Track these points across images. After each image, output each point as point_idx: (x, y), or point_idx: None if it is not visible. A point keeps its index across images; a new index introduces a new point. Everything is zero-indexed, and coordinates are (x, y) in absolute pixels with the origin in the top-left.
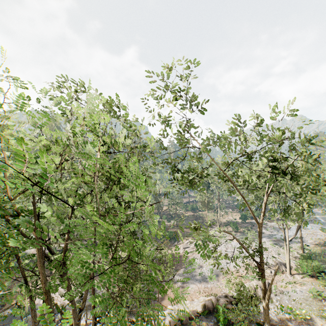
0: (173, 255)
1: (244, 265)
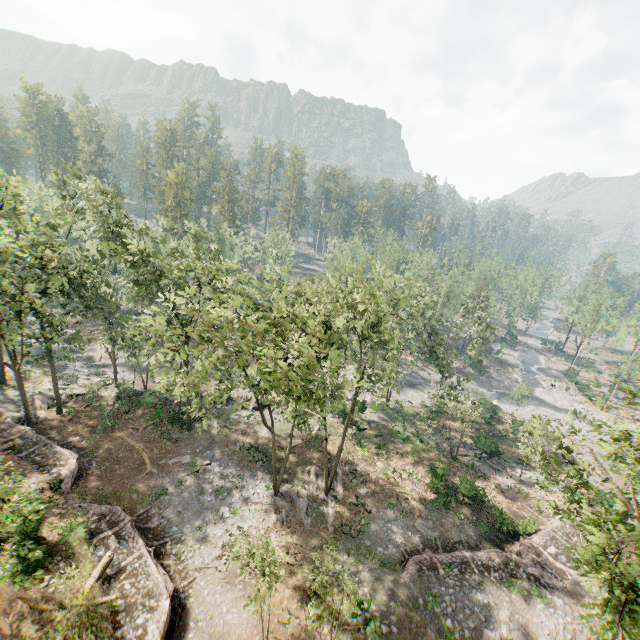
0: None
1: None
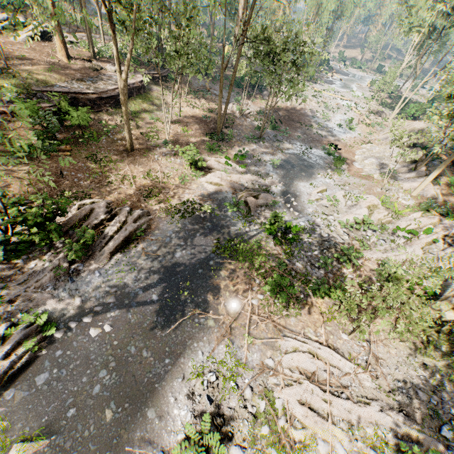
0: (283, 109)
1: (358, 115)
